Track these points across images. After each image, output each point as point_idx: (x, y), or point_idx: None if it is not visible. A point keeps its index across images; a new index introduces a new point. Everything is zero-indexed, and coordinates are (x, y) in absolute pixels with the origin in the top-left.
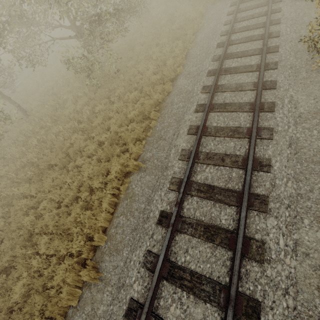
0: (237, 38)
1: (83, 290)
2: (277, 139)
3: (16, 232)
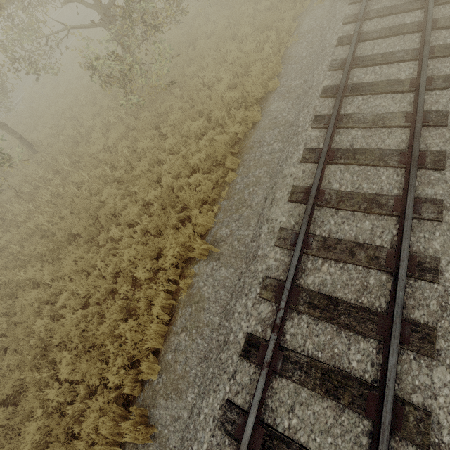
0: (374, 29)
1: (126, 449)
2: None
3: (24, 340)
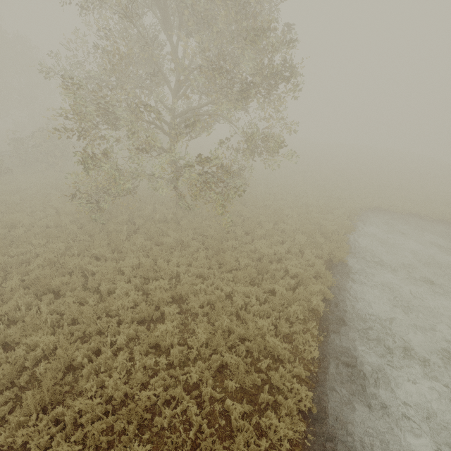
0: None
1: None
2: None
3: None
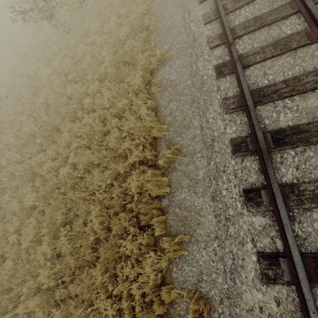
0: None
1: (168, 178)
2: None
3: (56, 193)
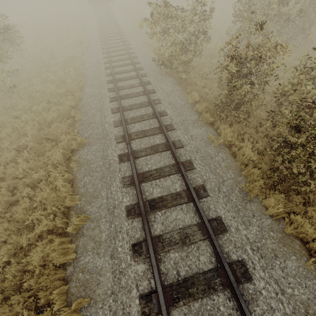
0: (117, 64)
1: (76, 244)
2: (163, 102)
3: None
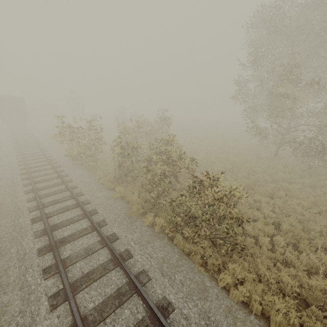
0: (32, 162)
1: None
2: (75, 181)
3: None
